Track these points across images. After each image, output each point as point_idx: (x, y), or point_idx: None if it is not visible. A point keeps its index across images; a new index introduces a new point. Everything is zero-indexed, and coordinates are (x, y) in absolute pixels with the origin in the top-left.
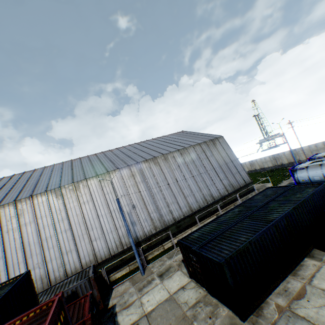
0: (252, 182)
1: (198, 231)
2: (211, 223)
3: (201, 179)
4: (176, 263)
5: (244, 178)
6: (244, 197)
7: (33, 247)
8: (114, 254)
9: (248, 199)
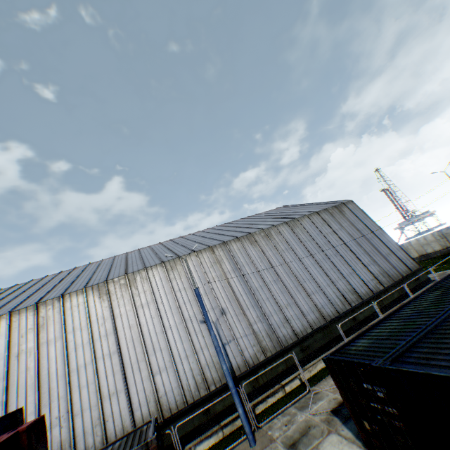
0: (420, 268)
1: (364, 337)
2: (386, 322)
3: (331, 265)
4: (321, 417)
5: (405, 262)
6: (415, 294)
7: (55, 383)
8: (193, 401)
9: (443, 278)
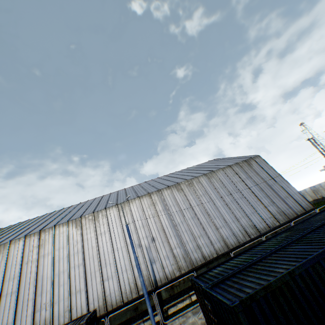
0: (314, 208)
1: (221, 265)
2: (241, 255)
3: (237, 206)
4: (202, 321)
5: (300, 203)
6: None
7: (45, 282)
8: (127, 301)
9: (300, 221)
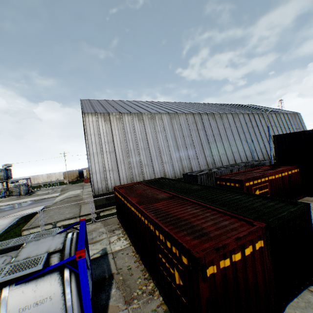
0: None
1: None
2: None
3: None
4: None
5: None
6: None
7: (205, 144)
8: None
9: None
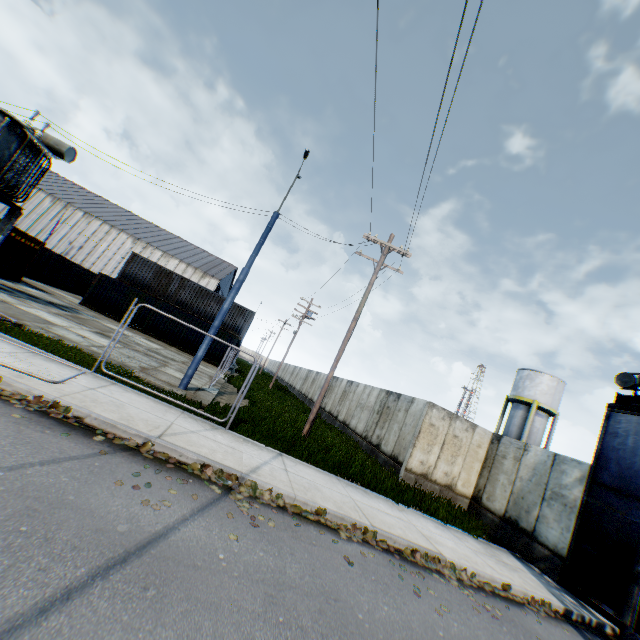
0: None
1: None
2: None
3: None
4: None
5: None
6: None
7: None
8: None
9: None
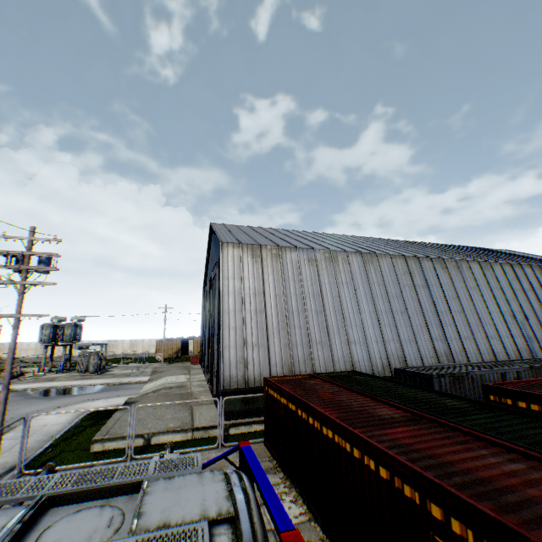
0: None
1: None
2: None
3: None
4: None
5: None
6: None
7: (430, 314)
8: None
9: None
